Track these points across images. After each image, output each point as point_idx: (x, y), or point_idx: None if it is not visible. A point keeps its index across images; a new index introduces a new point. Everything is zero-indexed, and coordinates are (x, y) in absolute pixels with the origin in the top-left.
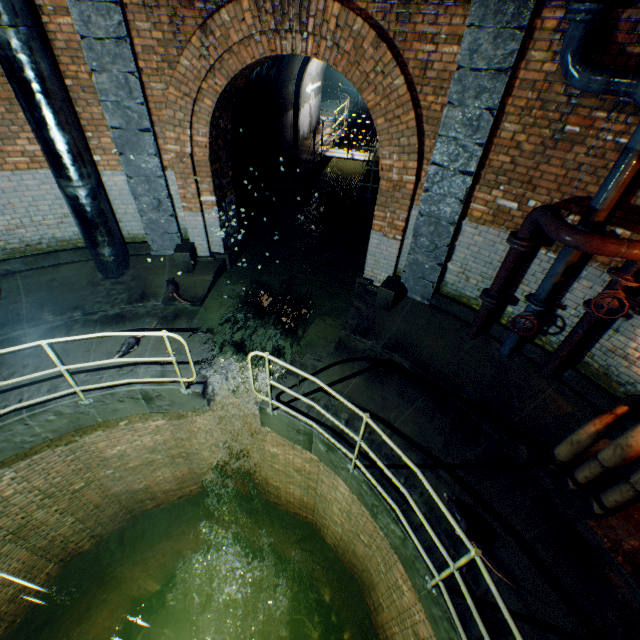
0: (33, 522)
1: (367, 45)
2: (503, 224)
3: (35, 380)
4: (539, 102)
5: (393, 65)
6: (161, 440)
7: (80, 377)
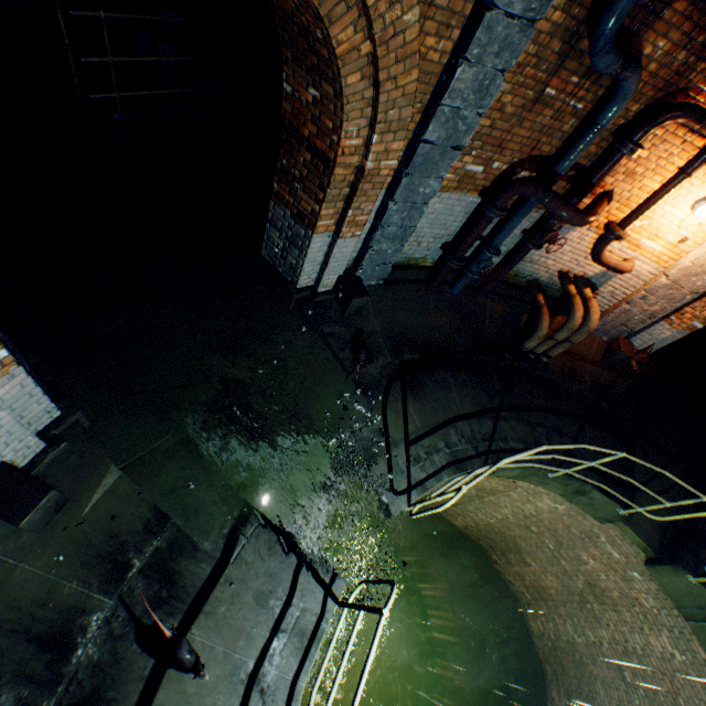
0: None
1: None
2: (466, 188)
3: None
4: (535, 59)
5: None
6: None
7: None
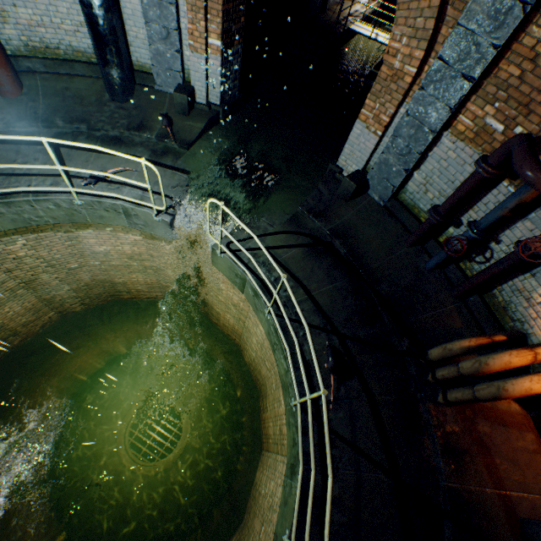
0: (40, 280)
1: None
2: (481, 145)
3: (42, 173)
4: None
5: None
6: (137, 252)
7: (77, 181)
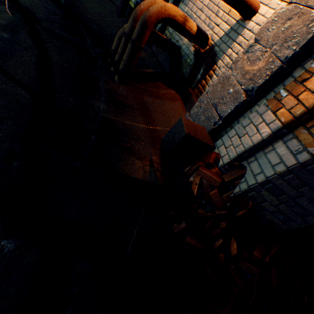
0: None
1: None
2: None
3: None
4: None
5: None
6: None
7: None
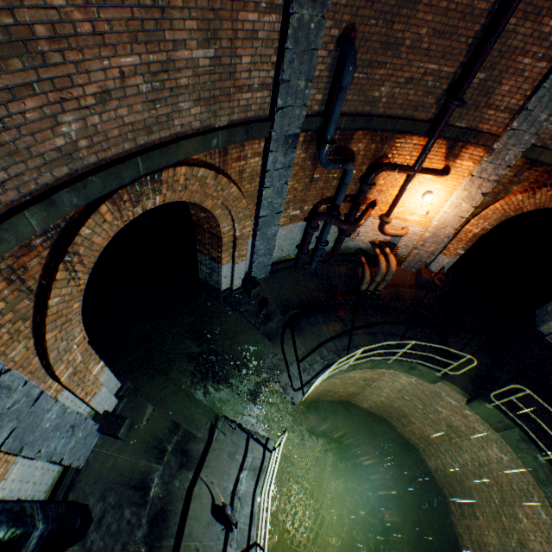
0: None
1: (209, 180)
2: (295, 221)
3: None
4: (301, 170)
5: (229, 183)
6: None
7: (231, 551)
